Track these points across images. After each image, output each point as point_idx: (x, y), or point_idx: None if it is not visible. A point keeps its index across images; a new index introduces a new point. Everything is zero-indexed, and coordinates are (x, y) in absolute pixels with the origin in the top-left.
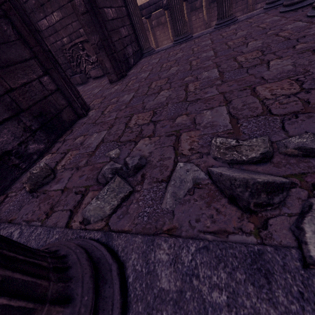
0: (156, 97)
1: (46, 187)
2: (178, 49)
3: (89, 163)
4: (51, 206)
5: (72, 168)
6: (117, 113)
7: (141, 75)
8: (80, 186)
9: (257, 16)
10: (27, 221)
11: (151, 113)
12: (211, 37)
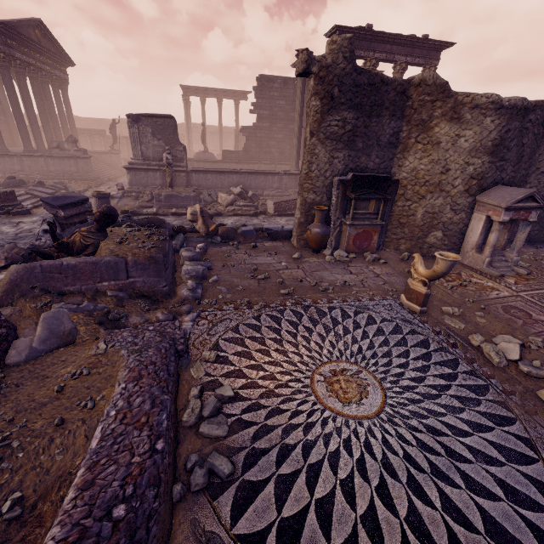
0: None
1: None
2: None
3: None
4: None
5: None
6: None
7: None
8: None
9: None
10: None
11: None
12: None
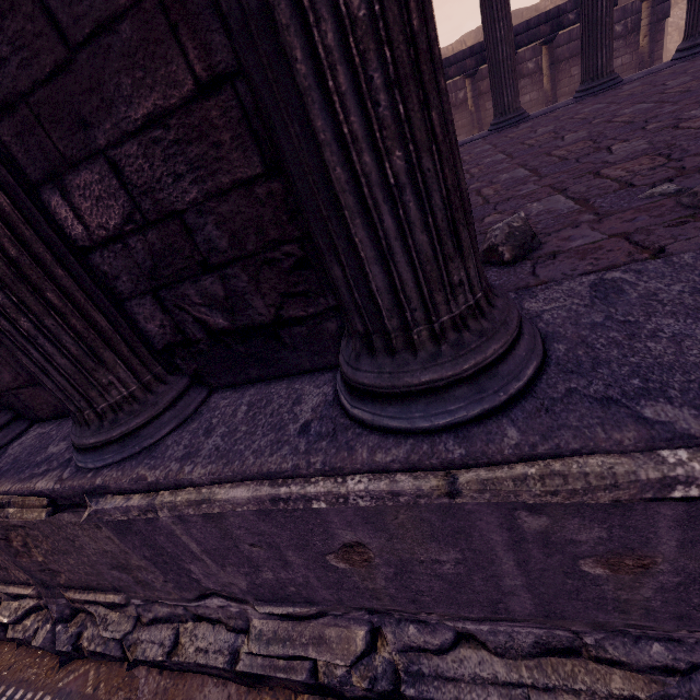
0: (612, 151)
1: (547, 251)
2: (524, 129)
3: (611, 212)
4: (632, 248)
5: (570, 227)
6: (535, 184)
7: (485, 160)
8: (659, 222)
9: (674, 67)
10: (598, 271)
11: (650, 157)
12: (591, 103)
